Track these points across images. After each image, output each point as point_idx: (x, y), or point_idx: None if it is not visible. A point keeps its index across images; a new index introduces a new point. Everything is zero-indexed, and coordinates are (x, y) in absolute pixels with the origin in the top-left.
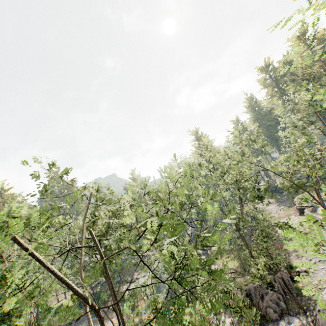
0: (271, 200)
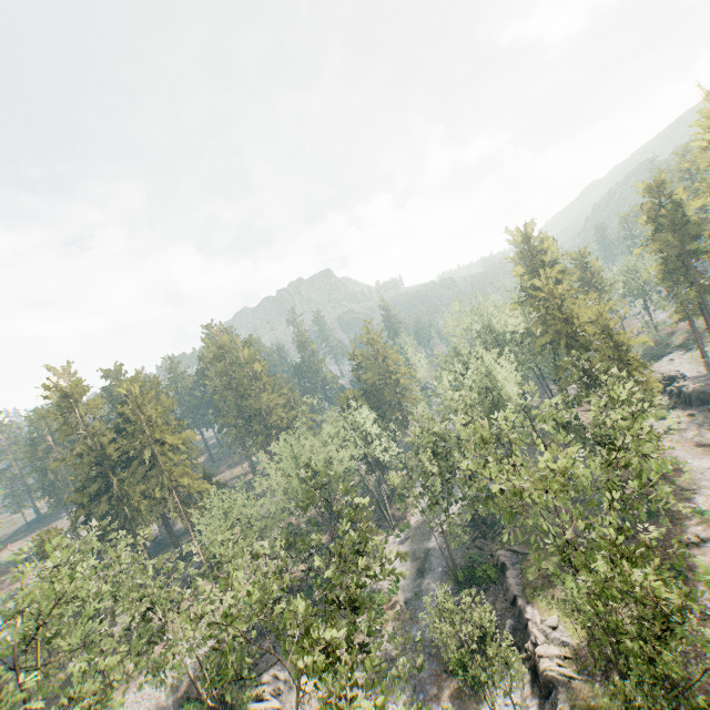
0: (707, 437)
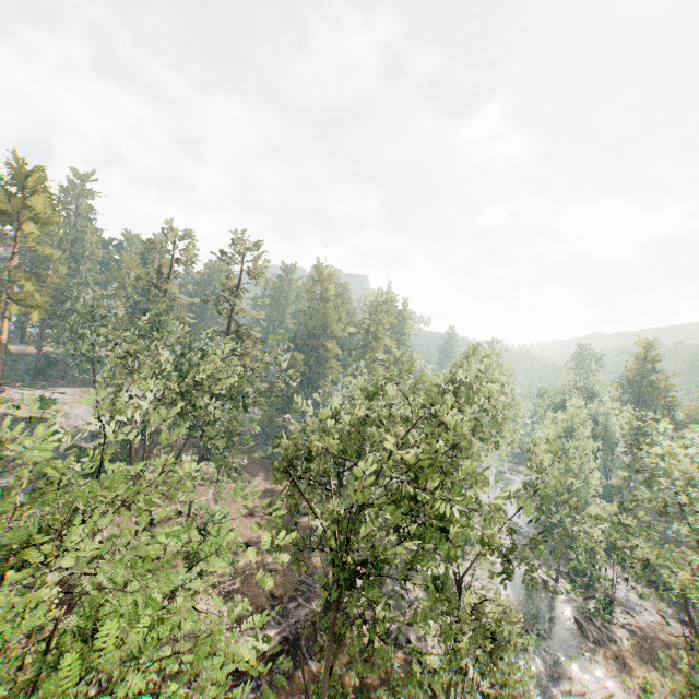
0: None
